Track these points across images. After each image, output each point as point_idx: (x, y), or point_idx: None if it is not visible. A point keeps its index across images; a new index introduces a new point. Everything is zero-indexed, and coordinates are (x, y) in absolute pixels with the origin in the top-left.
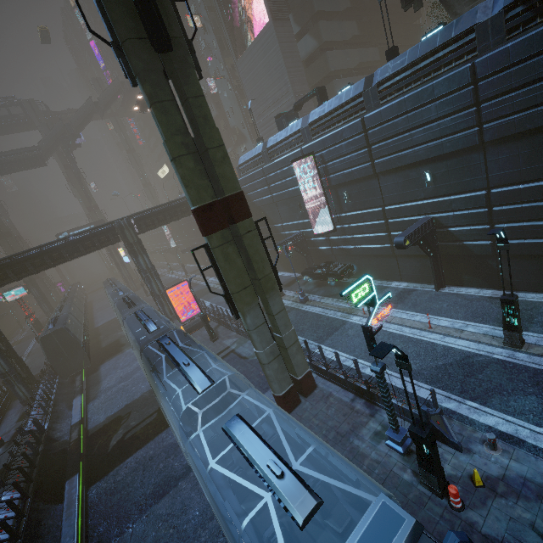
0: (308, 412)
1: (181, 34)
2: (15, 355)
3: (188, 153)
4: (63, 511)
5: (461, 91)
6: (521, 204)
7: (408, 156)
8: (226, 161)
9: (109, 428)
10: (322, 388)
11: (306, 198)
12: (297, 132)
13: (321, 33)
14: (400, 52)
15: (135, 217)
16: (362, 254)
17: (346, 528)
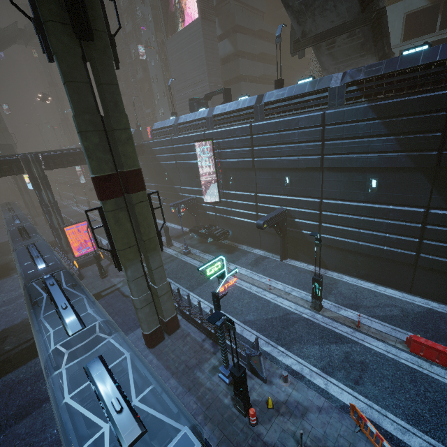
0: (168, 348)
1: (105, 29)
2: None
3: (95, 130)
4: None
5: (315, 128)
6: (338, 213)
7: (277, 162)
8: (130, 142)
9: None
10: (184, 328)
11: (203, 171)
12: (203, 119)
13: (237, 42)
14: (293, 74)
15: (44, 154)
16: (237, 224)
17: (165, 446)
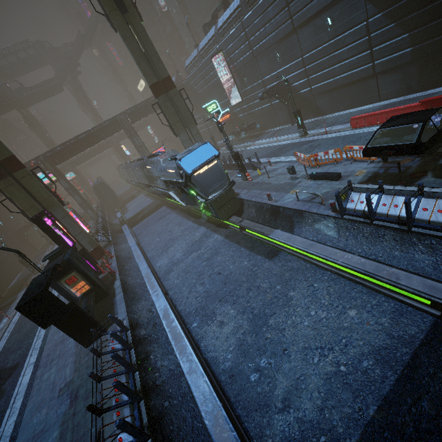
0: None
1: (130, 2)
2: (83, 198)
3: (143, 60)
4: (123, 230)
5: None
6: (316, 62)
7: (266, 43)
8: (160, 61)
9: (136, 216)
10: None
11: (226, 83)
12: (213, 37)
13: None
14: None
15: (127, 112)
16: (259, 114)
17: None
